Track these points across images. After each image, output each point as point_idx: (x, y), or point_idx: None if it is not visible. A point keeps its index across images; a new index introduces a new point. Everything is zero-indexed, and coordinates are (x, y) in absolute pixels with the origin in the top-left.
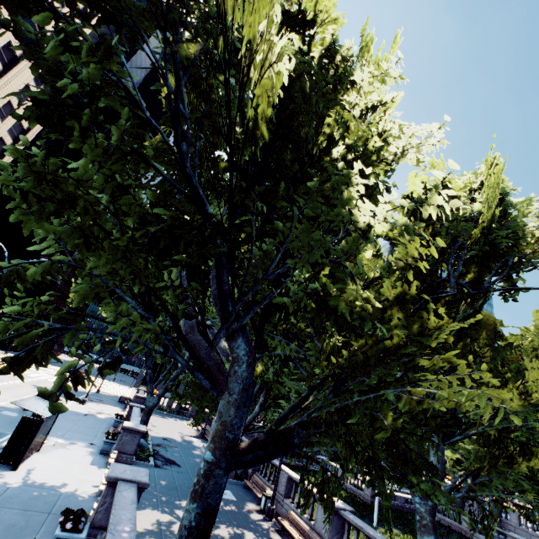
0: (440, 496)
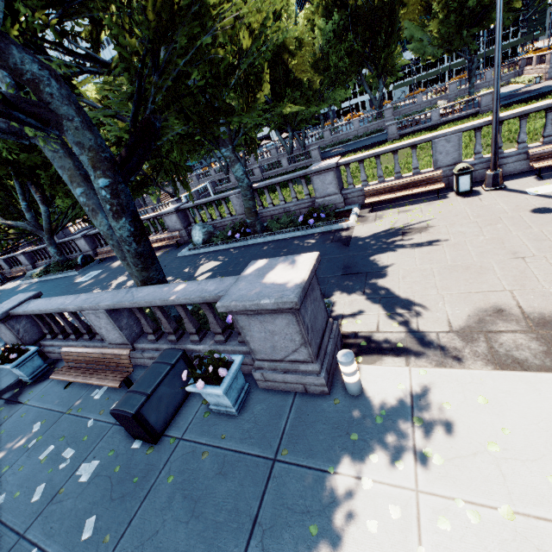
0: (244, 118)
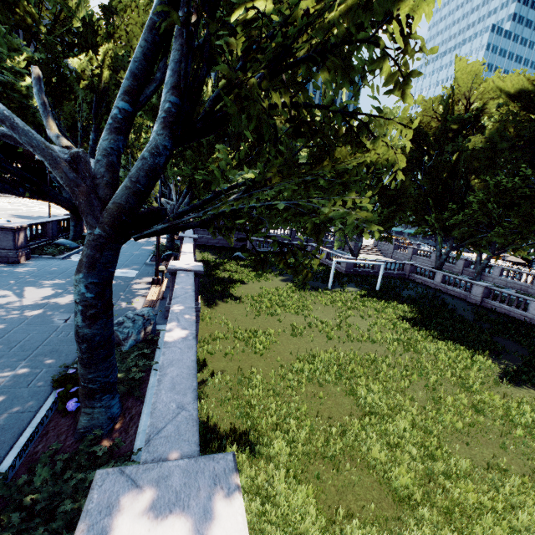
0: None
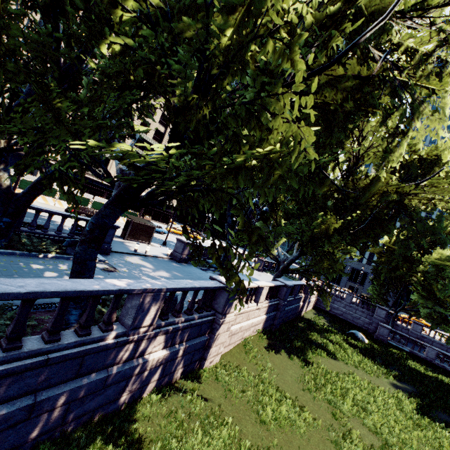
0: None
